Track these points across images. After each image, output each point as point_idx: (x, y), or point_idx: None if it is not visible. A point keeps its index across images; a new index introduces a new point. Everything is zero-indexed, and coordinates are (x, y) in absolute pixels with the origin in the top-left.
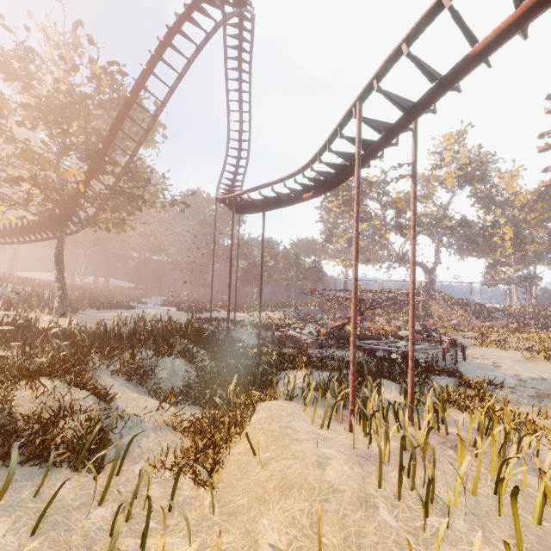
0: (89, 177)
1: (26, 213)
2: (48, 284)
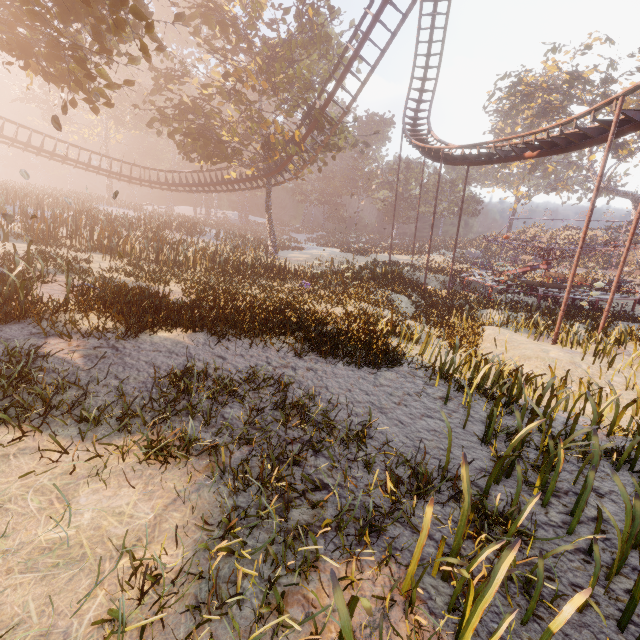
0: (306, 136)
1: (246, 170)
2: (219, 224)
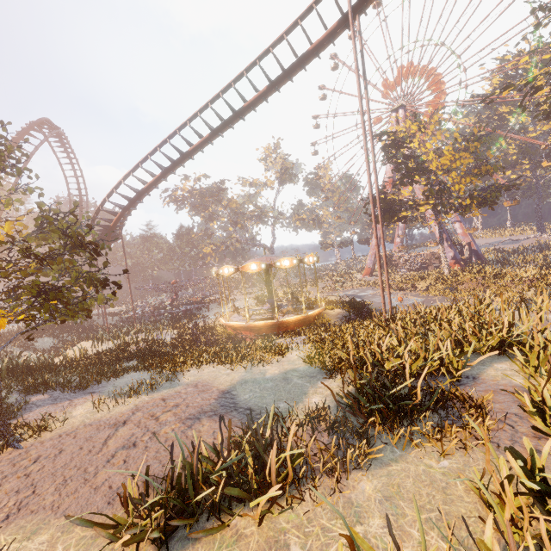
0: None
1: None
2: None
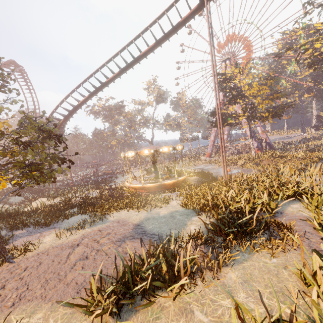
0: None
1: None
2: None
